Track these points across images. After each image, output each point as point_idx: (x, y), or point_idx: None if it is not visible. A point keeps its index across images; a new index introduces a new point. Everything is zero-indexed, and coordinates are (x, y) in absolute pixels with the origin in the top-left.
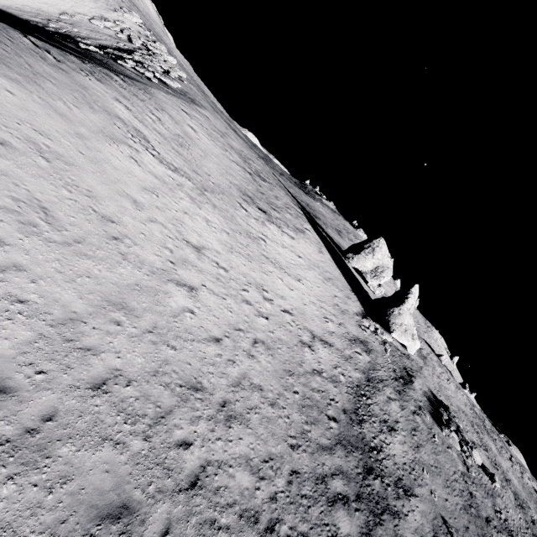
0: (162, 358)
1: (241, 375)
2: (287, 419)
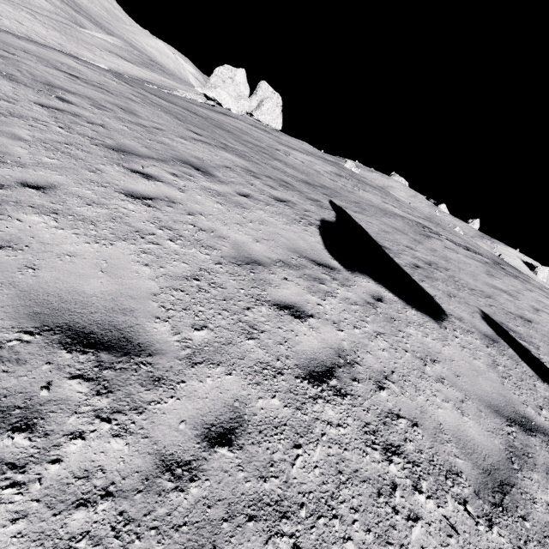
0: None
1: None
2: None
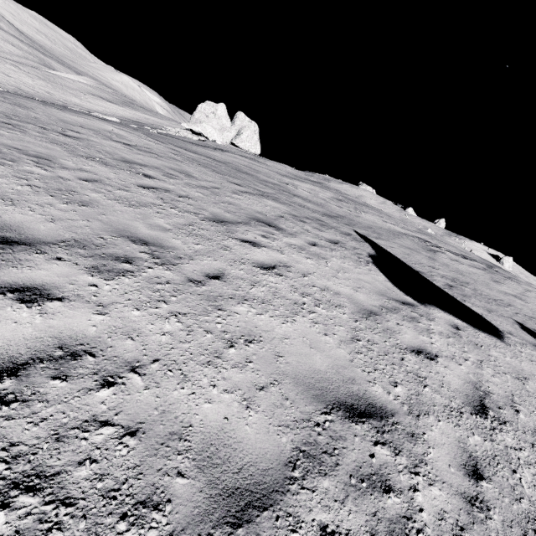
0: None
1: None
2: None
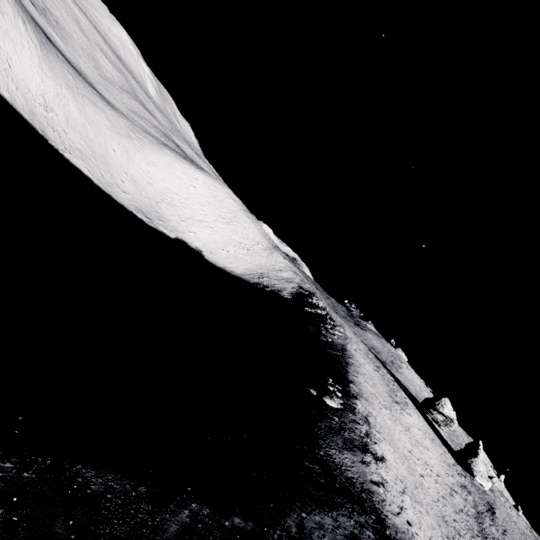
0: (439, 511)
1: (449, 515)
2: (467, 534)
